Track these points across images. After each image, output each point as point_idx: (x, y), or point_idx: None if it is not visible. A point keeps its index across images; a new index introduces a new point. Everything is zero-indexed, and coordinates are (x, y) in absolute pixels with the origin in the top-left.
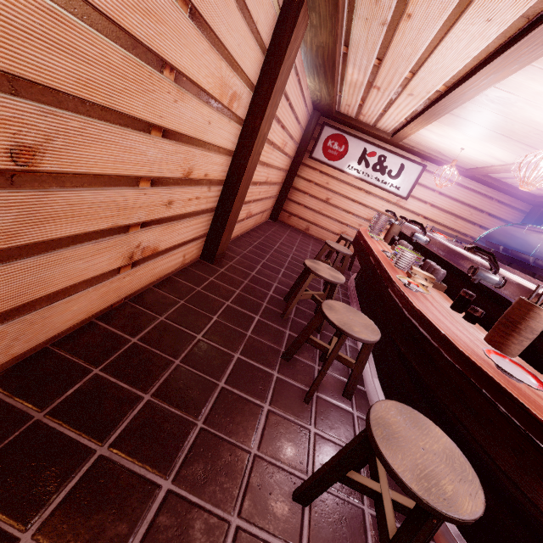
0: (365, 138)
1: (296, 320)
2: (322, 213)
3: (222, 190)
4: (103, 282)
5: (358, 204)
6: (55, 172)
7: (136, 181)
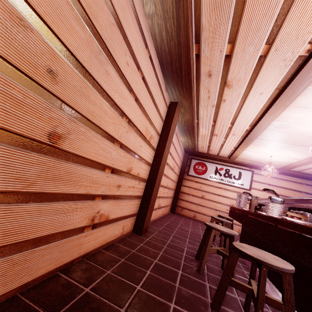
0: (214, 162)
1: (210, 274)
2: (202, 205)
3: (146, 185)
4: (72, 236)
5: (222, 197)
6: (66, 151)
7: (104, 168)
